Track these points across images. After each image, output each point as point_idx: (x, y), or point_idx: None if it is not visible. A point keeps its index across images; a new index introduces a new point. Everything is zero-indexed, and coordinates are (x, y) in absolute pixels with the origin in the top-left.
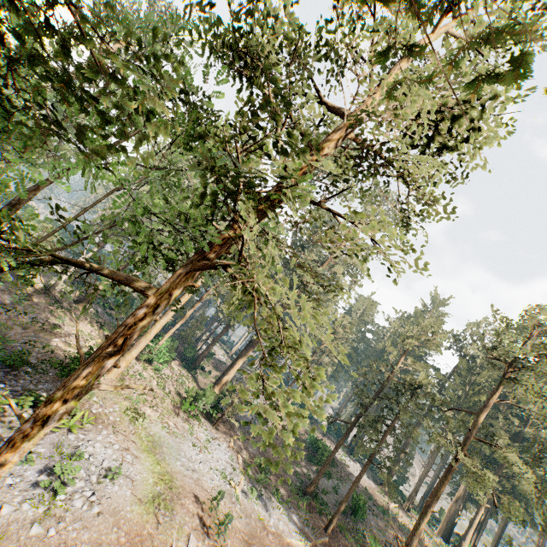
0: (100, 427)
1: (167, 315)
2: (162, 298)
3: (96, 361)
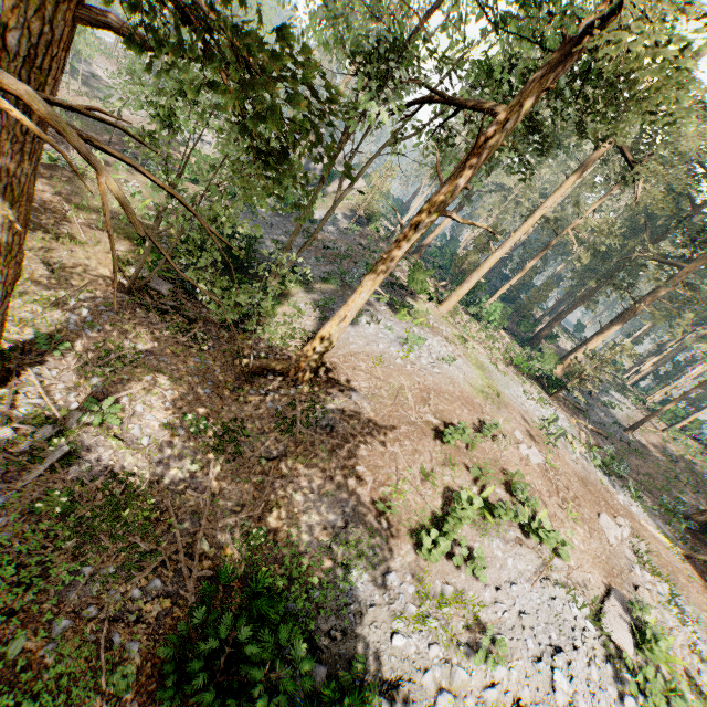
0: (436, 334)
1: (502, 247)
2: (512, 112)
3: (451, 180)
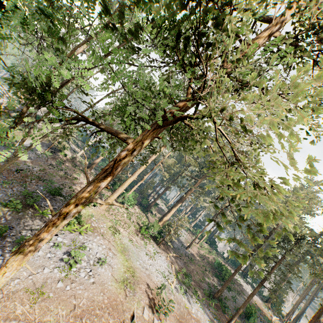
0: (96, 234)
1: (134, 175)
2: (137, 145)
3: (95, 182)
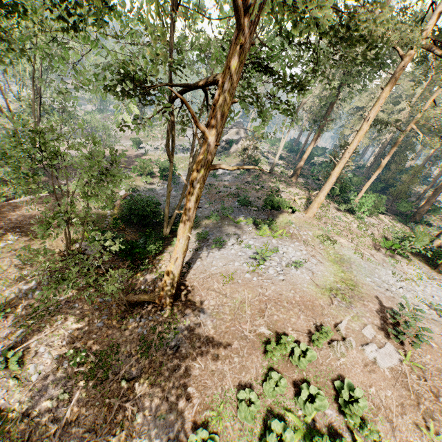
0: (294, 240)
1: (342, 159)
2: (225, 75)
3: (204, 143)
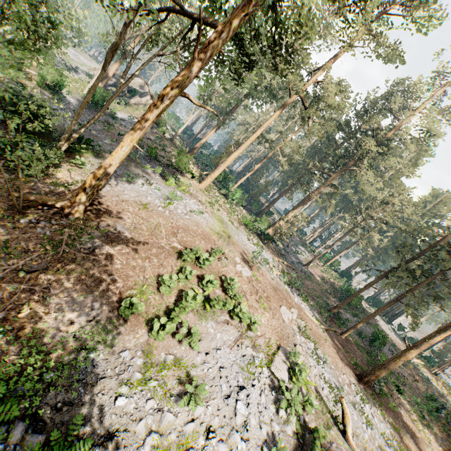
0: (193, 198)
1: (239, 149)
2: (226, 27)
3: (187, 69)
